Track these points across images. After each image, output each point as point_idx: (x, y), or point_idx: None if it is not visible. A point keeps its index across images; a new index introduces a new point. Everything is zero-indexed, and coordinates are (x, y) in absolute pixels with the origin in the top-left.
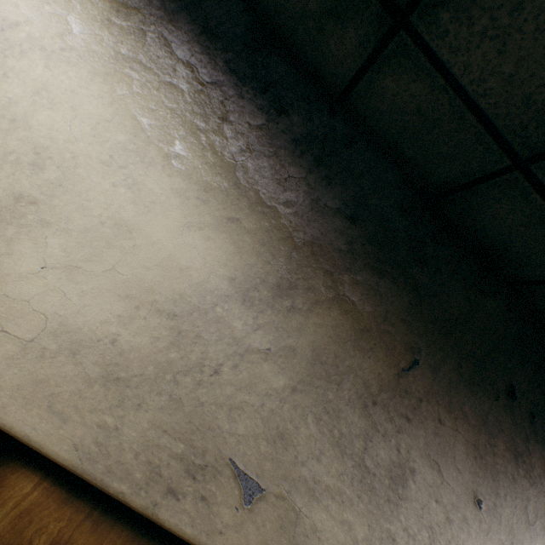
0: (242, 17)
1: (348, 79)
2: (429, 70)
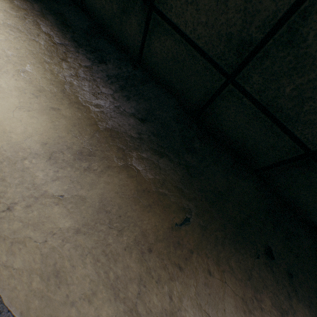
0: (87, 22)
1: (139, 47)
2: (171, 31)
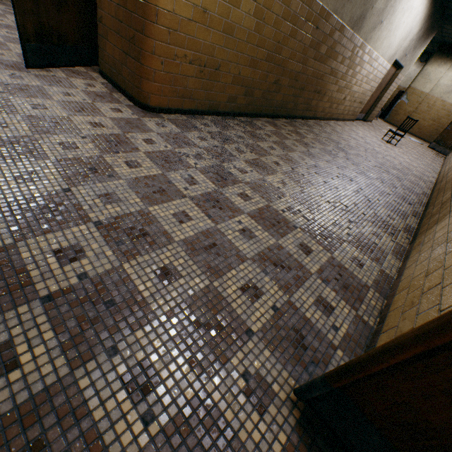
0: None
1: None
2: None
